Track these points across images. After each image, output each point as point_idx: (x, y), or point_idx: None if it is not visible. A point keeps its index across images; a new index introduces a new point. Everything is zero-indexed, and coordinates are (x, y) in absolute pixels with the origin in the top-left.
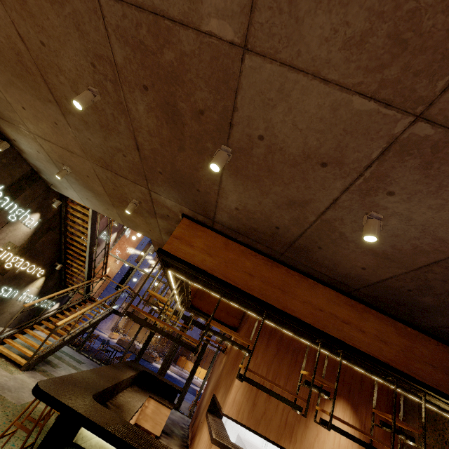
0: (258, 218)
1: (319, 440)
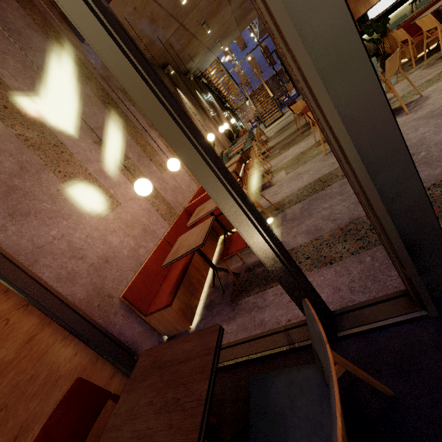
0: None
1: None
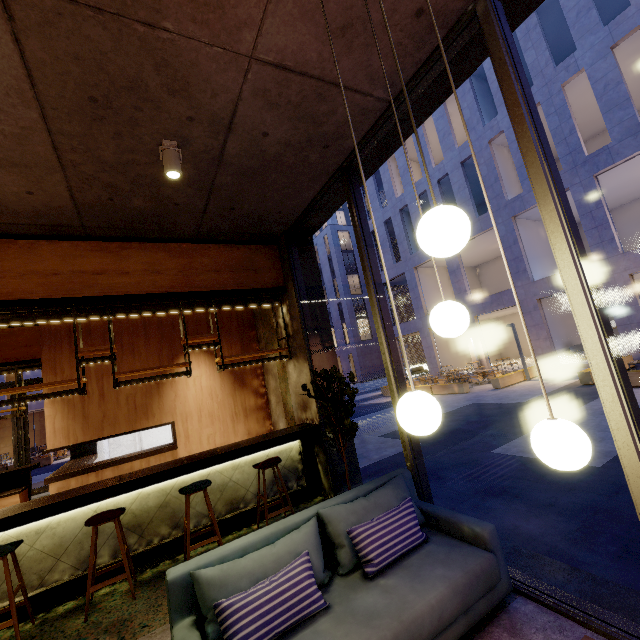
0: None
1: (180, 398)
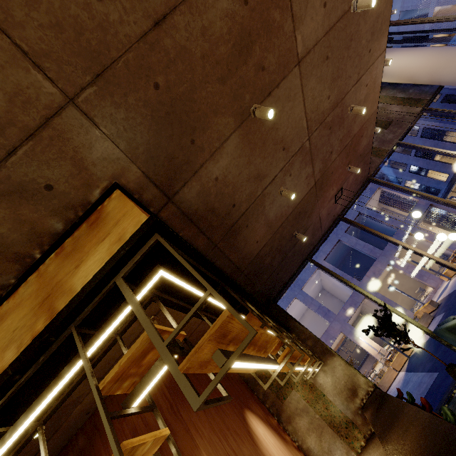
0: (227, 193)
1: None
